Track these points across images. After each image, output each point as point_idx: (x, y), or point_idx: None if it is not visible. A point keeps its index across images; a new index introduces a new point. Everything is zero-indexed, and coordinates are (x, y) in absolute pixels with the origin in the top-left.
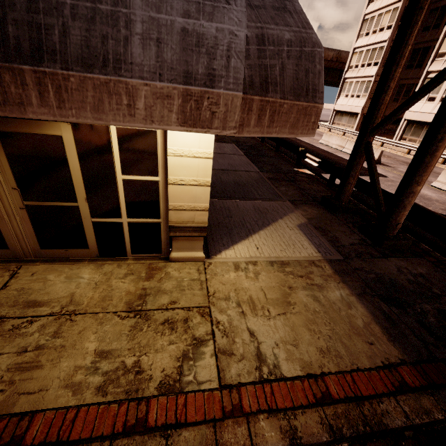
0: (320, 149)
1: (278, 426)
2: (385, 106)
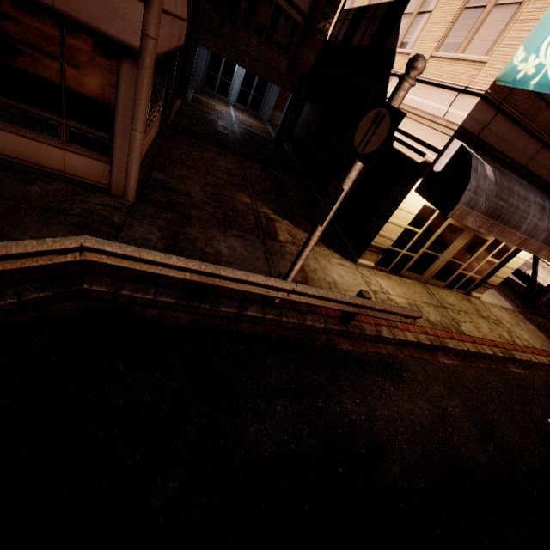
0: None
1: (544, 358)
2: None
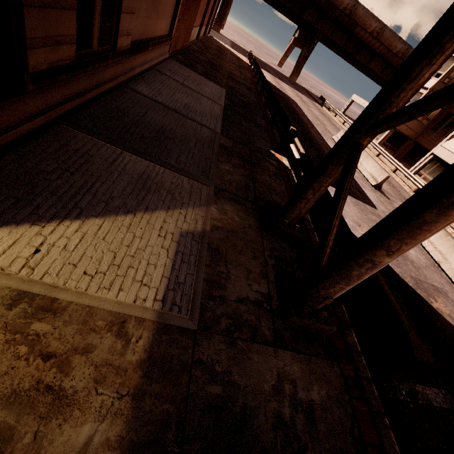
0: (327, 145)
1: None
2: (415, 89)
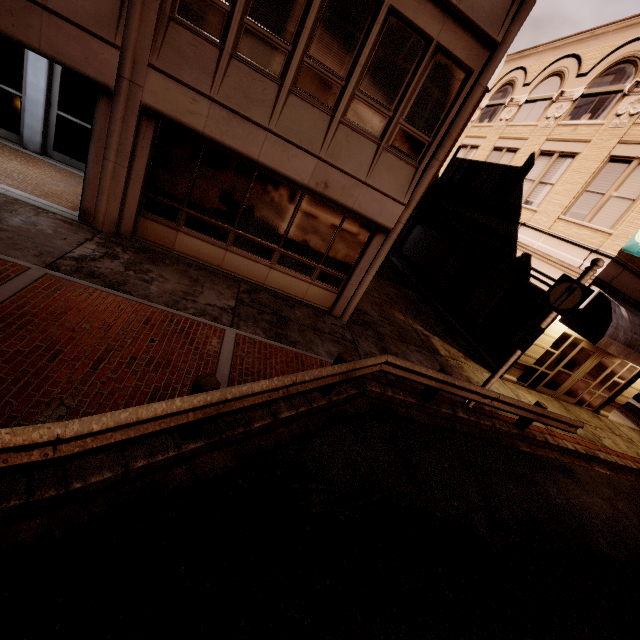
0: None
1: None
2: None
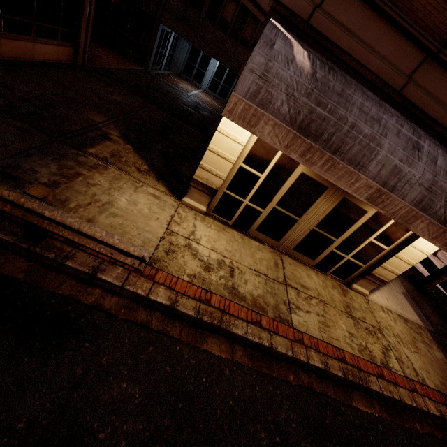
0: None
1: (434, 405)
2: None
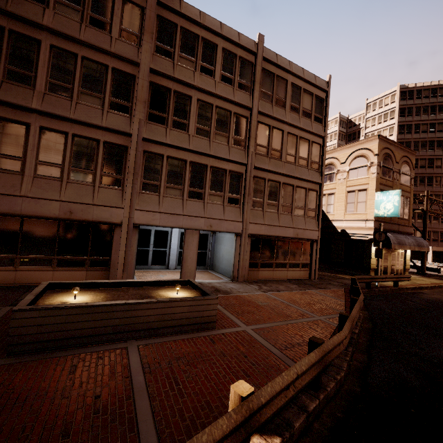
0: None
1: None
2: None
